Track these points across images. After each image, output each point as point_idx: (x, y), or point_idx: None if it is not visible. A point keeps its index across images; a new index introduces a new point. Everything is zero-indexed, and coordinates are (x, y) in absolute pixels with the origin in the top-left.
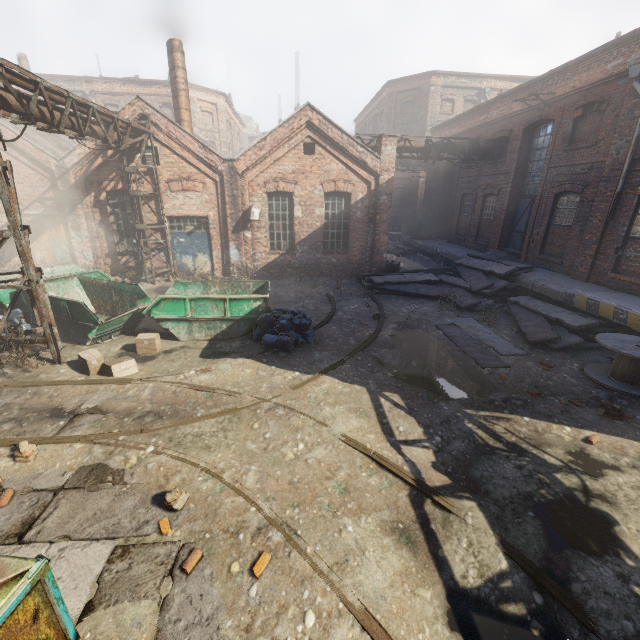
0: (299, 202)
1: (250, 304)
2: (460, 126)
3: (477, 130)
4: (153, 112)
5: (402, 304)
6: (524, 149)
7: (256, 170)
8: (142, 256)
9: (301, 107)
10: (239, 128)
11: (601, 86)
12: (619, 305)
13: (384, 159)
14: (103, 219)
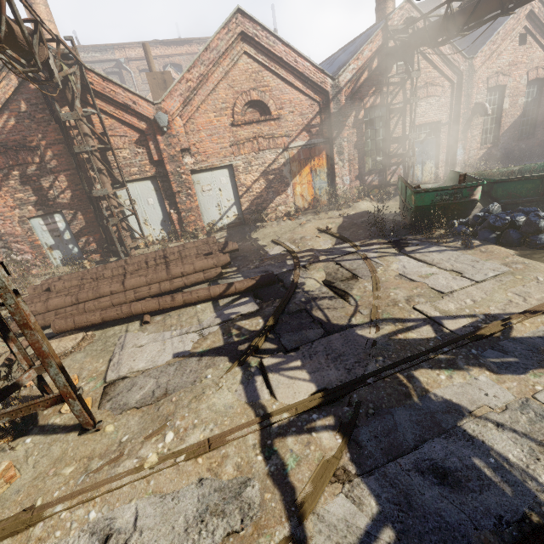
0: (508, 94)
1: None
2: None
3: None
4: (416, 15)
5: None
6: None
7: (484, 66)
8: (408, 167)
9: None
10: None
11: None
12: None
13: None
14: (358, 139)
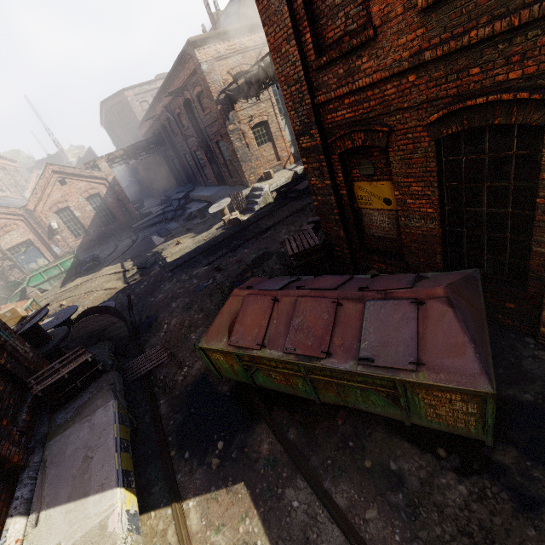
0: (75, 209)
1: (69, 261)
2: (145, 127)
3: (151, 129)
4: None
5: (147, 231)
6: (168, 136)
7: (41, 205)
8: (6, 275)
9: (44, 166)
10: (14, 166)
11: (165, 112)
12: (203, 194)
13: (104, 170)
14: None
